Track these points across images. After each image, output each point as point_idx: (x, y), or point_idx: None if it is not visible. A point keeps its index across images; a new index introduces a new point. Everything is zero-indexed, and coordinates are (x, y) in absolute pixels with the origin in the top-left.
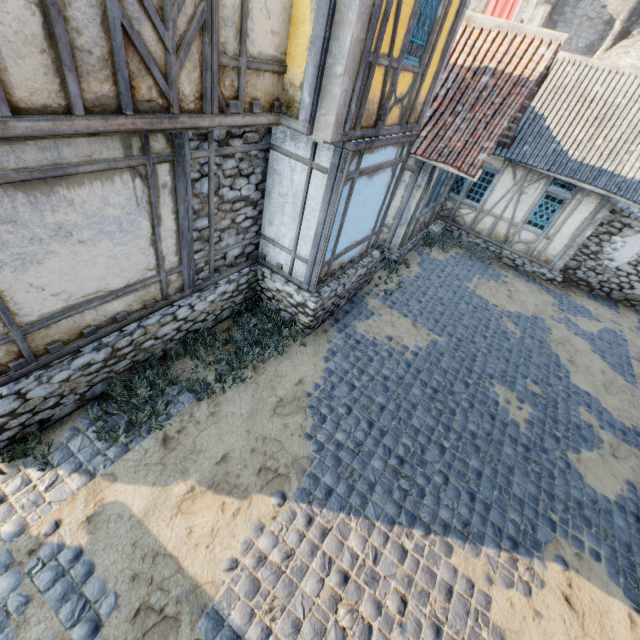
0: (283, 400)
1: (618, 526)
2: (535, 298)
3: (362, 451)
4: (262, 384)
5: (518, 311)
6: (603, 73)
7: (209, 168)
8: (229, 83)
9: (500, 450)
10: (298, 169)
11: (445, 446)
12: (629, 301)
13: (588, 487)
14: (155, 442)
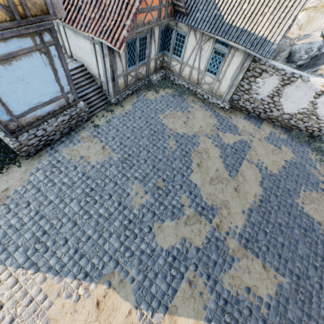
0: None
1: (158, 264)
2: (203, 122)
3: (23, 229)
4: None
5: (184, 132)
6: None
7: None
8: None
9: (111, 224)
10: None
11: (77, 223)
12: (271, 119)
13: (154, 242)
14: None
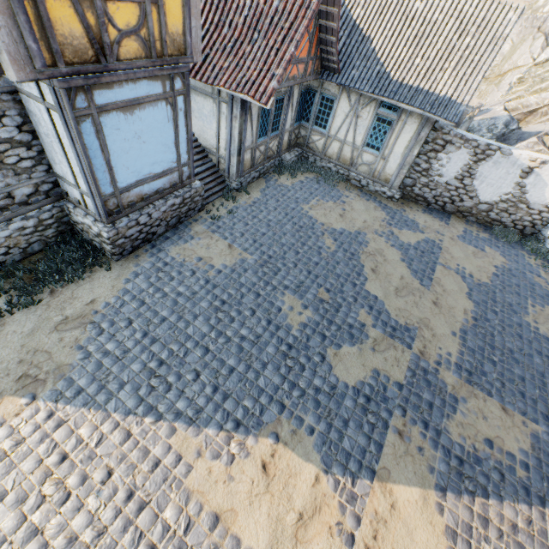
0: (68, 318)
1: (345, 406)
2: (367, 215)
3: (126, 357)
4: (53, 306)
5: (343, 228)
6: None
7: None
8: None
9: (262, 350)
10: (42, 109)
11: (210, 349)
12: (461, 213)
13: (333, 376)
14: None
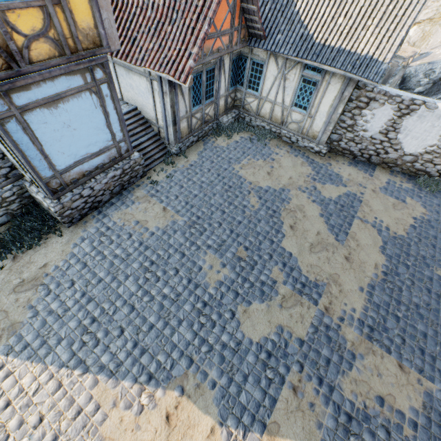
0: (24, 281)
1: (247, 362)
2: (294, 171)
3: (66, 315)
4: (14, 270)
5: (269, 186)
6: None
7: None
8: None
9: (180, 307)
10: None
11: (135, 307)
12: (387, 164)
13: (240, 332)
14: None
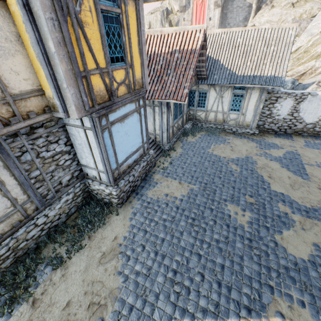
0: (105, 253)
1: (312, 277)
2: (246, 146)
3: (151, 273)
4: (93, 246)
5: (237, 156)
6: (239, 32)
7: (26, 147)
8: (5, 111)
9: (234, 246)
10: (80, 131)
11: (201, 254)
12: (297, 132)
13: (290, 255)
14: (27, 305)
